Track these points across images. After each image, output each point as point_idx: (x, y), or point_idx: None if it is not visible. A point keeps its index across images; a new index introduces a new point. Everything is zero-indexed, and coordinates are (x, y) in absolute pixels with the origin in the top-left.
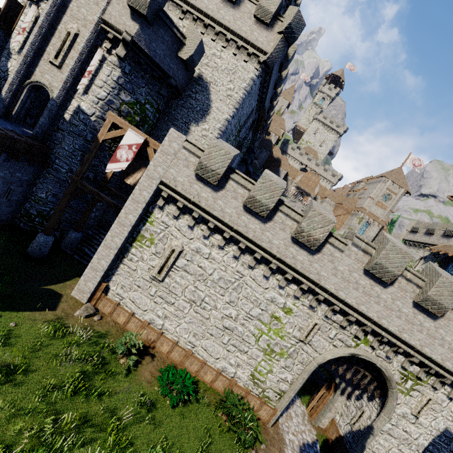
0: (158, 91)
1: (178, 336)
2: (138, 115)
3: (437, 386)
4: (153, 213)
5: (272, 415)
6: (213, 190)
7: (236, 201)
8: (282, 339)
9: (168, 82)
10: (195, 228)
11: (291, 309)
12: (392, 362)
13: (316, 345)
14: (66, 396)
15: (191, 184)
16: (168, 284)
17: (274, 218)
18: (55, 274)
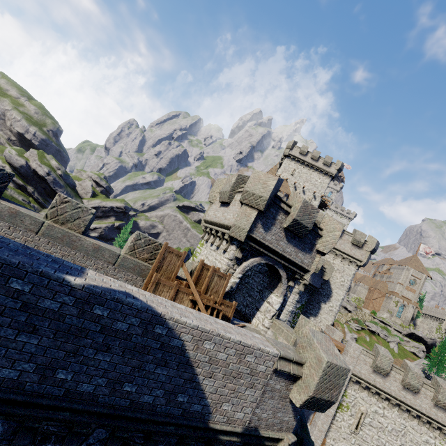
0: (310, 295)
1: None
2: (301, 311)
3: None
4: (346, 389)
5: None
6: (382, 376)
7: (396, 382)
8: None
9: (316, 291)
10: (371, 397)
11: None
12: None
13: None
14: None
15: (369, 374)
16: (362, 435)
17: (419, 391)
18: None
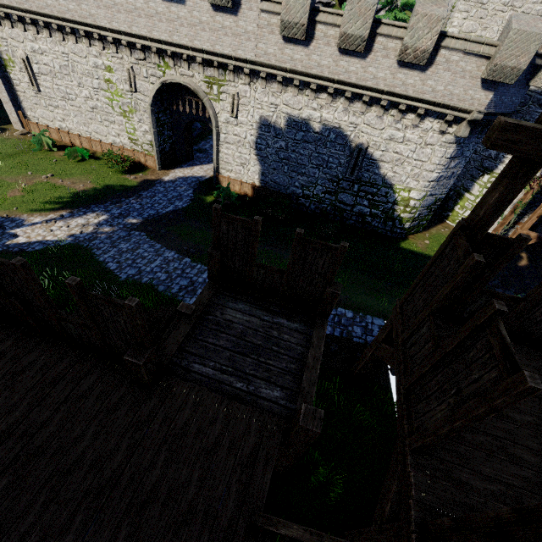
0: None
1: (79, 131)
2: None
3: (230, 78)
4: None
5: (154, 162)
6: None
7: None
8: (123, 98)
9: None
10: (17, 30)
11: (110, 67)
12: (194, 75)
13: (143, 90)
14: (0, 157)
15: None
16: (45, 92)
17: None
18: (5, 122)
